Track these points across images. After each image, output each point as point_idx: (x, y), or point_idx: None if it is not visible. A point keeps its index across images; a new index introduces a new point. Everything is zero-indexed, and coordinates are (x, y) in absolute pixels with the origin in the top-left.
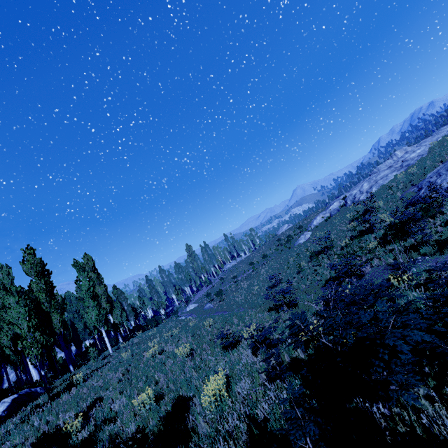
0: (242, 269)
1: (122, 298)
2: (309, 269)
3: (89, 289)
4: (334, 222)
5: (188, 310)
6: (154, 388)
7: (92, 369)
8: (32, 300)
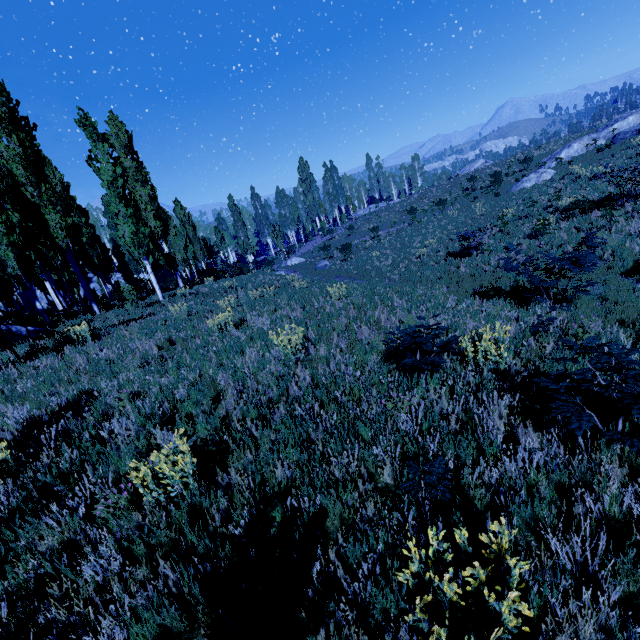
0: (388, 219)
1: (188, 223)
2: (568, 233)
3: (116, 181)
4: (632, 152)
5: (289, 265)
6: (207, 418)
7: (119, 321)
8: (1, 175)
